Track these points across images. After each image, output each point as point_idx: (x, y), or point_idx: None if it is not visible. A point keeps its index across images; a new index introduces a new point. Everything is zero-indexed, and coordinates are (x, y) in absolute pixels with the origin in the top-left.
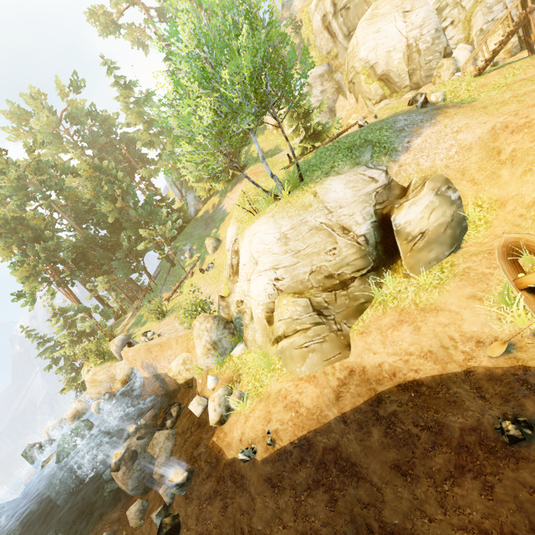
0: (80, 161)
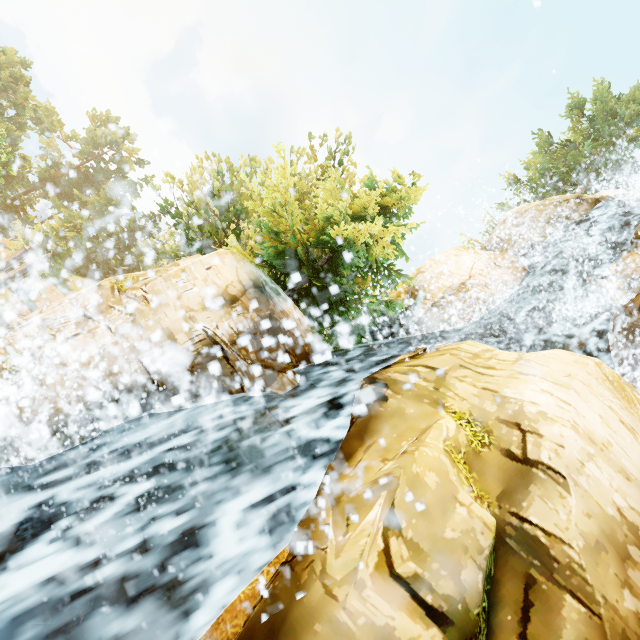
0: (9, 125)
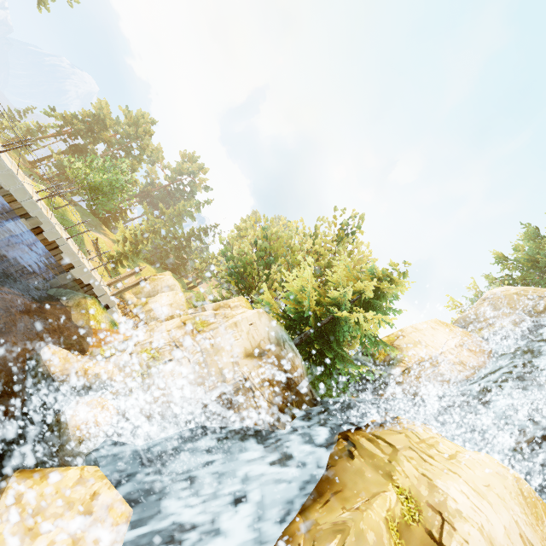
0: (134, 162)
